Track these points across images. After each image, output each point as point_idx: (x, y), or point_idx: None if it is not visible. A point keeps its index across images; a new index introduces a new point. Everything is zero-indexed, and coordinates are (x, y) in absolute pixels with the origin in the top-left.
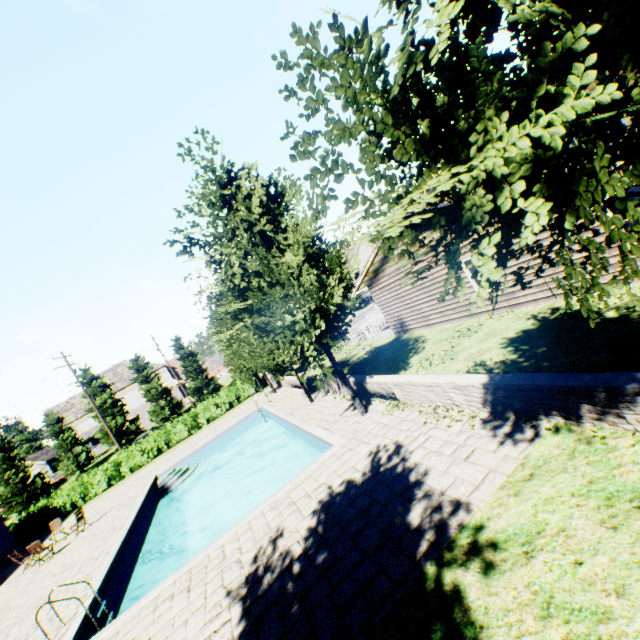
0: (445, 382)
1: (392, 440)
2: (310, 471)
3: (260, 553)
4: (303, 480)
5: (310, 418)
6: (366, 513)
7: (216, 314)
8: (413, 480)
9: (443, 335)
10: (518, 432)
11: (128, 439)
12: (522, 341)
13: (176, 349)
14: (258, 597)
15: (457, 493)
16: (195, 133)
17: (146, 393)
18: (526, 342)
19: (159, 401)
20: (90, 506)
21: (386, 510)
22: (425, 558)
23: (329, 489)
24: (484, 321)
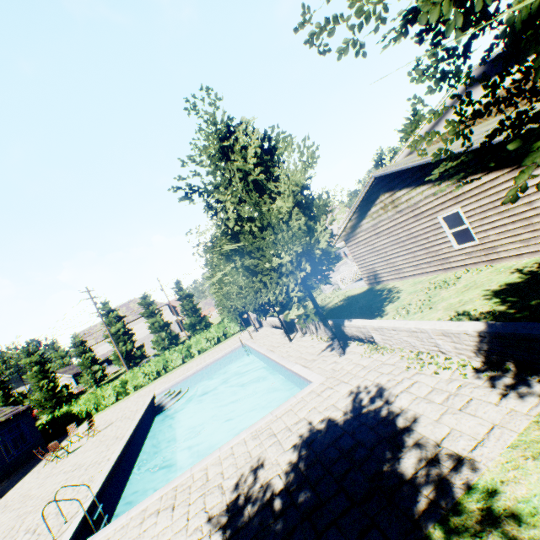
0: (432, 328)
1: (373, 382)
2: (290, 405)
3: (241, 481)
4: (283, 413)
5: (289, 355)
6: (350, 455)
7: (210, 261)
8: (401, 426)
9: (418, 286)
10: (523, 385)
11: (135, 362)
12: (509, 293)
13: (176, 290)
14: (238, 529)
15: (456, 446)
16: (200, 89)
17: (151, 325)
18: (514, 294)
19: (161, 333)
20: (101, 415)
21: (372, 455)
22: (425, 519)
23: (309, 425)
24: (461, 274)
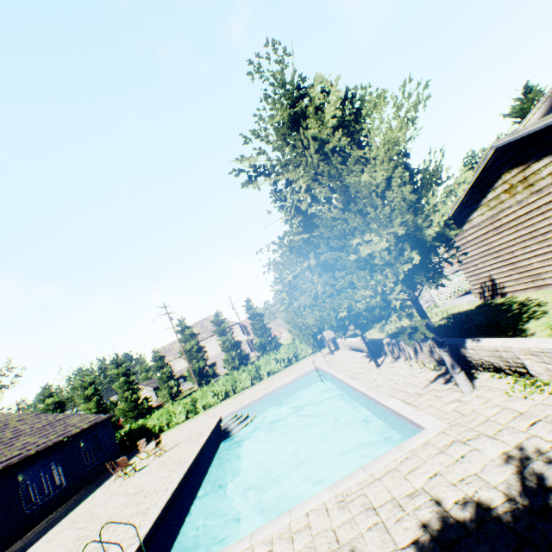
0: None
1: None
2: (392, 460)
3: None
4: (383, 472)
5: (378, 385)
6: None
7: (279, 274)
8: None
9: None
10: None
11: (206, 380)
12: None
13: (246, 309)
14: None
15: None
16: (265, 45)
17: (222, 344)
18: None
19: (231, 351)
20: (171, 433)
21: None
22: None
23: (437, 506)
24: None
